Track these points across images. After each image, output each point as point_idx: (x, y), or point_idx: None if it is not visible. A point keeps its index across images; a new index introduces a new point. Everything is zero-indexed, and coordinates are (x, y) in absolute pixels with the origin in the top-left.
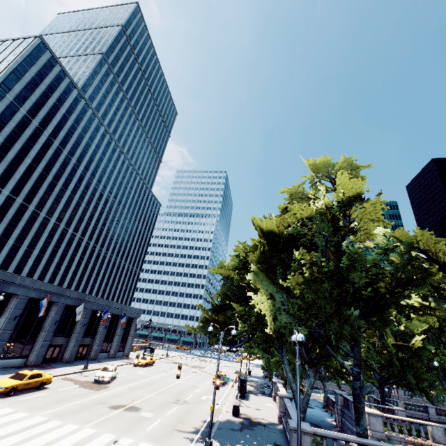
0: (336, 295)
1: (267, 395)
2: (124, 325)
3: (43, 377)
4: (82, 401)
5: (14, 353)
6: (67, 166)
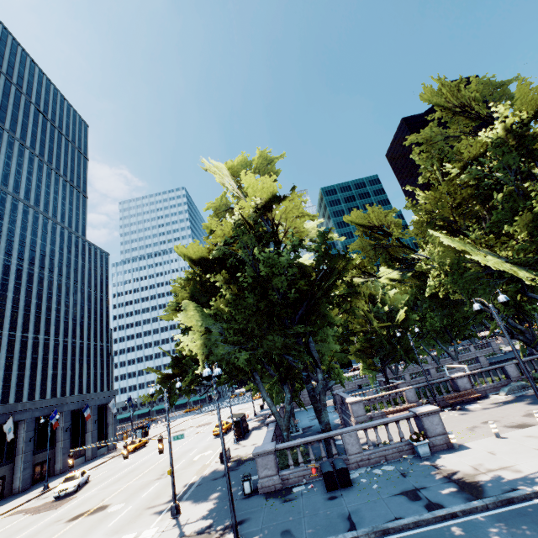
0: (265, 309)
1: None
2: (95, 417)
3: None
4: (29, 530)
5: None
6: None
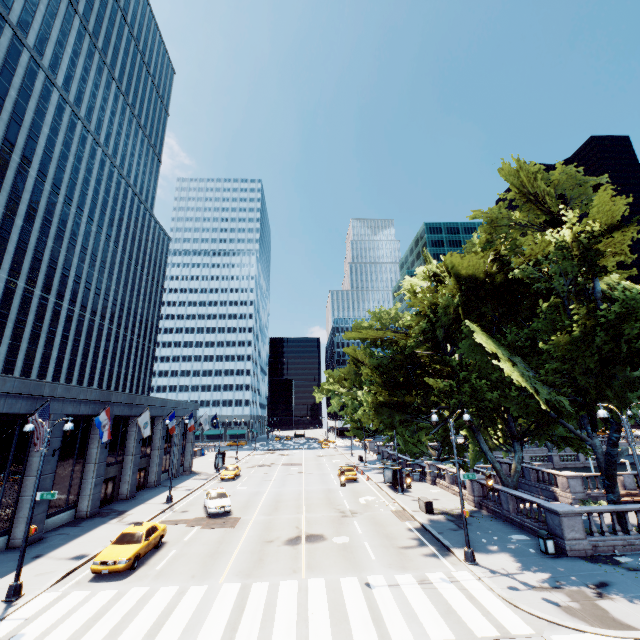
0: (608, 353)
1: (417, 481)
2: (182, 430)
3: (158, 529)
4: (240, 546)
5: (58, 506)
6: (5, 169)
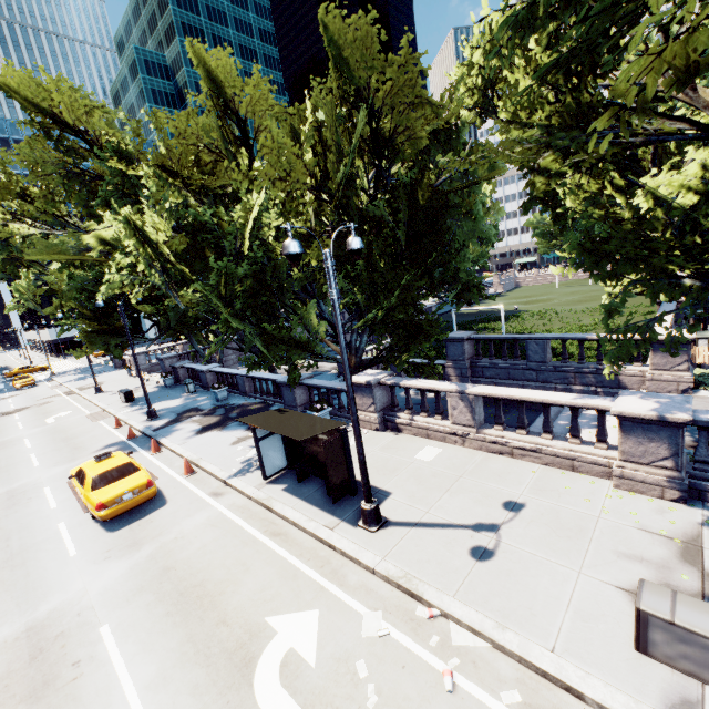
0: None
1: None
2: None
3: None
4: None
5: None
6: None
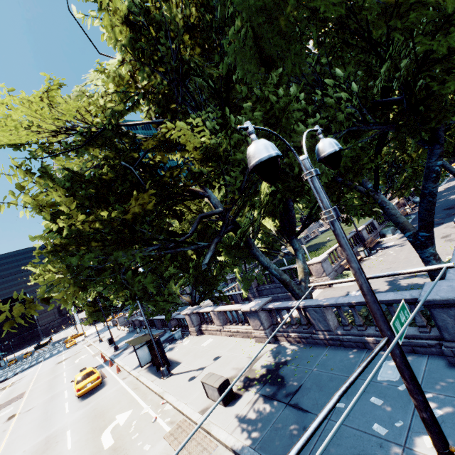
0: None
1: (180, 339)
2: None
3: None
4: None
5: None
6: None
